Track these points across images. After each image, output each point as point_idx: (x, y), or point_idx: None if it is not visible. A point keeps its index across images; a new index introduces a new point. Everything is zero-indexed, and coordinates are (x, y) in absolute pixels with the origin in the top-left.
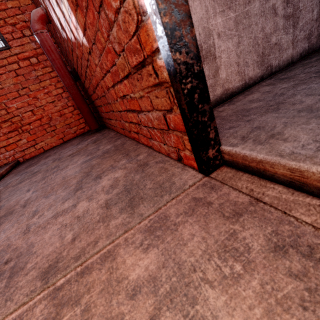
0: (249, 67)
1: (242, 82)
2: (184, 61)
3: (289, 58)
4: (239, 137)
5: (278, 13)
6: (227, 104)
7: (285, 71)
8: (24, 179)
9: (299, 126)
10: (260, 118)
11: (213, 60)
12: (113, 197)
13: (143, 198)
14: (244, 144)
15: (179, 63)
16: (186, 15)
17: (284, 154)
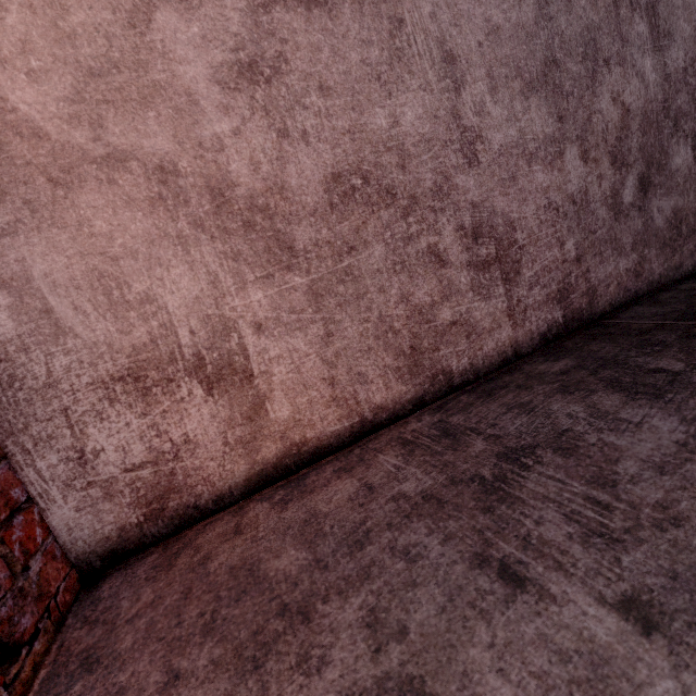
0: (371, 384)
1: (351, 419)
2: None
3: (507, 348)
4: None
5: (449, 259)
6: (283, 491)
7: (482, 391)
8: None
9: None
10: None
11: (243, 383)
12: None
13: None
14: None
15: None
16: None
17: None
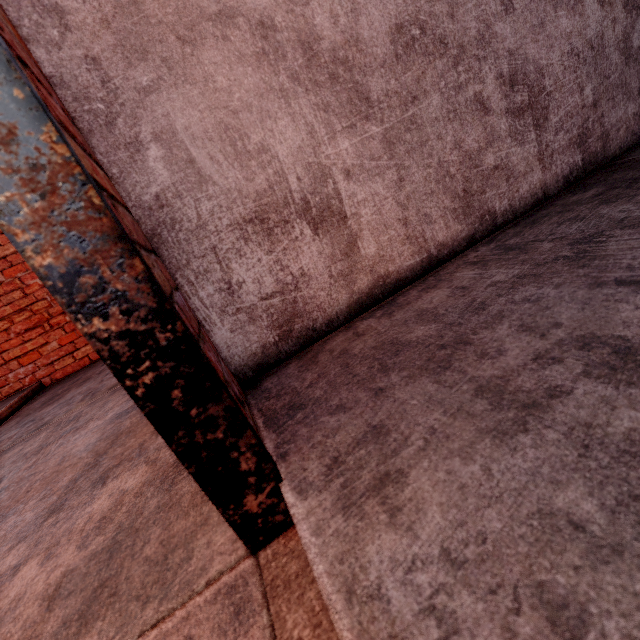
0: (434, 224)
1: (420, 255)
2: (121, 331)
3: (537, 190)
4: (329, 455)
5: (491, 107)
6: (381, 310)
7: (525, 223)
8: (18, 440)
9: (447, 461)
10: (400, 391)
11: (340, 224)
12: (80, 565)
13: (115, 596)
14: (320, 495)
15: (107, 337)
16: (108, 238)
17: (359, 587)
